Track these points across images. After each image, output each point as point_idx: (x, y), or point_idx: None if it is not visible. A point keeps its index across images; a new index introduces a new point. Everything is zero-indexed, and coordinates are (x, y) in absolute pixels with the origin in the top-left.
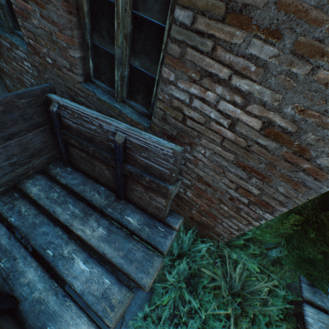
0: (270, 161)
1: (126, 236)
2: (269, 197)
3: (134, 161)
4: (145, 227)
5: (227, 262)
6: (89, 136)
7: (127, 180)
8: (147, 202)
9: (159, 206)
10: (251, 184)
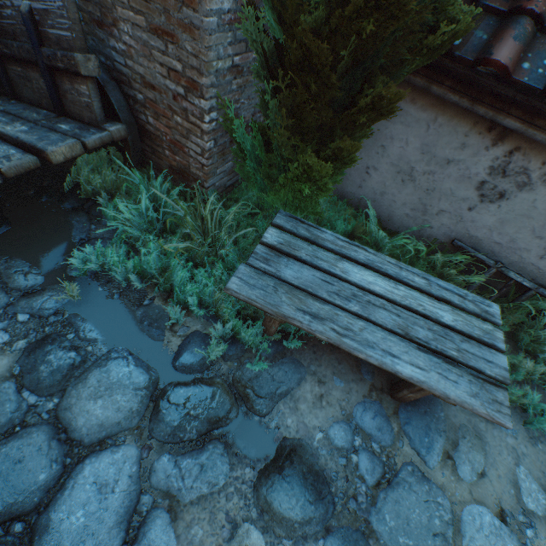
0: (164, 6)
1: (48, 131)
2: (190, 69)
3: (49, 41)
4: (76, 130)
5: (197, 200)
6: (12, 31)
7: (57, 82)
8: (80, 105)
9: (87, 101)
10: (172, 58)
